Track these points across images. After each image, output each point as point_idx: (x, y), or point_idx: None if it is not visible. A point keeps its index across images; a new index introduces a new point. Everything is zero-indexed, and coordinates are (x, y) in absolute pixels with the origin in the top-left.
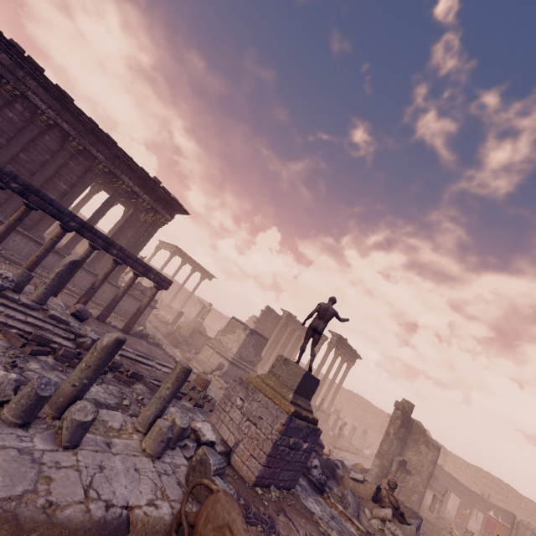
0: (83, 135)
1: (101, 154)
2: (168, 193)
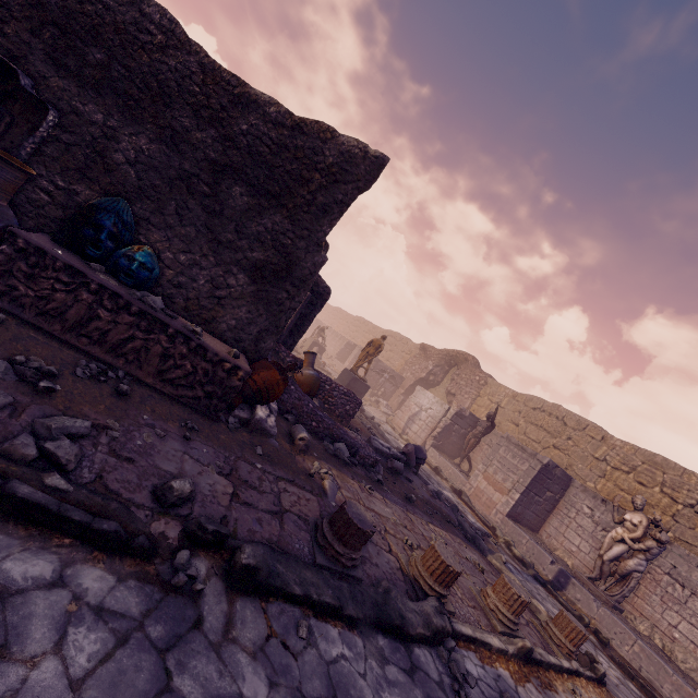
0: None
1: None
2: None
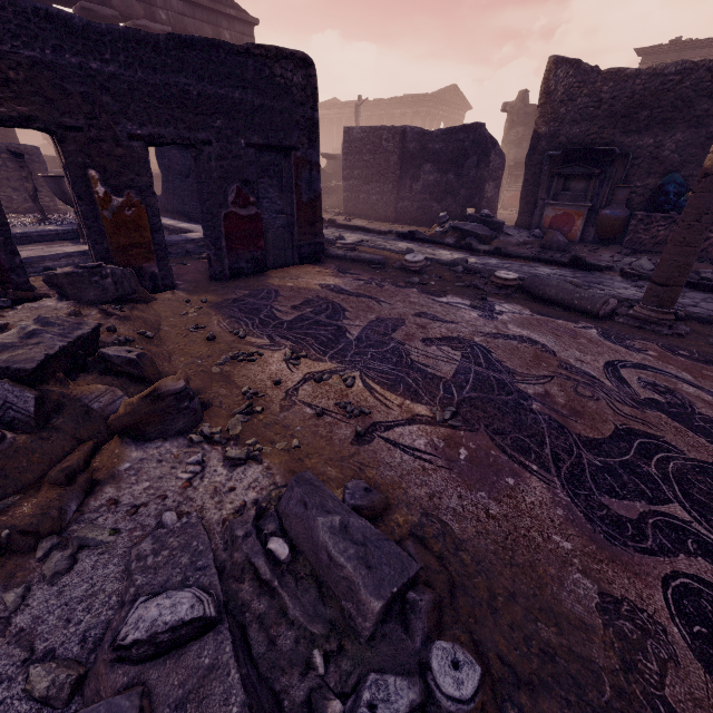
0: (374, 110)
1: (383, 111)
2: (412, 97)
